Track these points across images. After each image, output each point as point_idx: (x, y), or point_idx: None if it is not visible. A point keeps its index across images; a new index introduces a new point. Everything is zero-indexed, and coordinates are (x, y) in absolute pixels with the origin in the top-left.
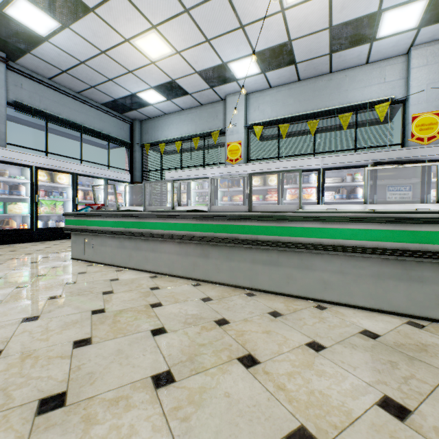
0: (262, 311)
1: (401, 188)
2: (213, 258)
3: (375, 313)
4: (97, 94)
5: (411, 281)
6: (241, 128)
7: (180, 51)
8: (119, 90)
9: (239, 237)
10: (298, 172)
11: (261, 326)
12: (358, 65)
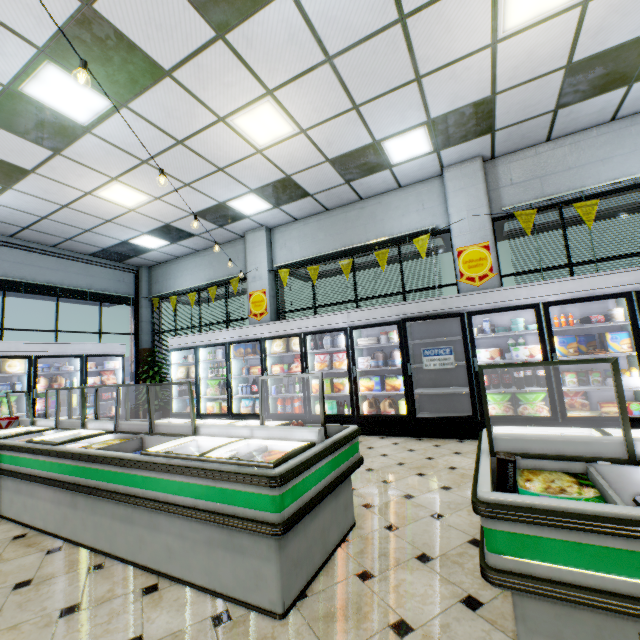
0: (62, 604)
1: (440, 352)
2: (81, 509)
3: (203, 597)
4: (79, 245)
5: (235, 551)
6: (264, 273)
7: (160, 197)
8: (105, 239)
9: (94, 485)
10: (322, 333)
11: (17, 638)
12: (391, 190)
